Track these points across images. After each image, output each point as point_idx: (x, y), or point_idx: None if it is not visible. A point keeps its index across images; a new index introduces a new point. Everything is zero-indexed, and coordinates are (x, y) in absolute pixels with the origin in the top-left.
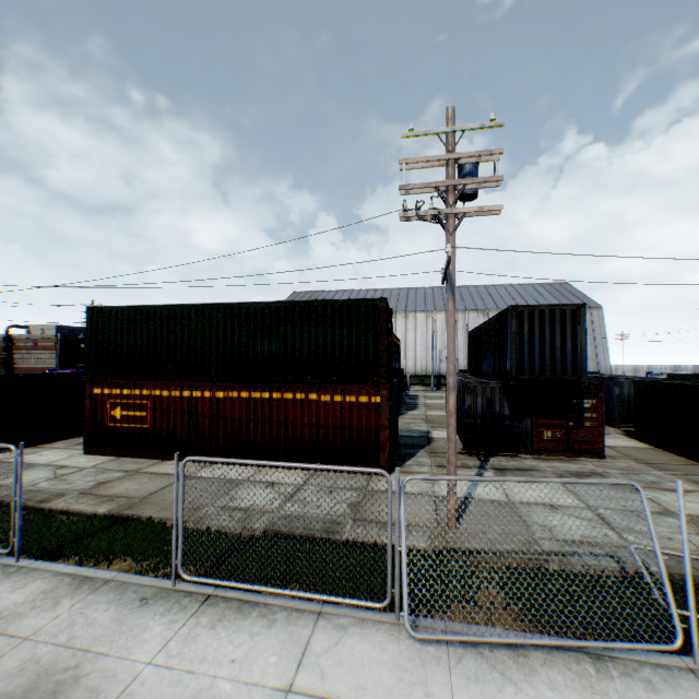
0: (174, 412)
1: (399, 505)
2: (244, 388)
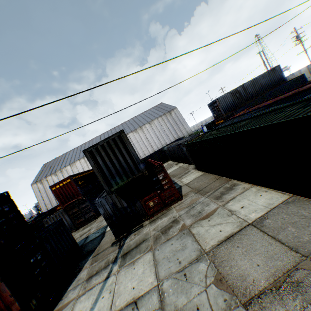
0: None
1: None
2: None
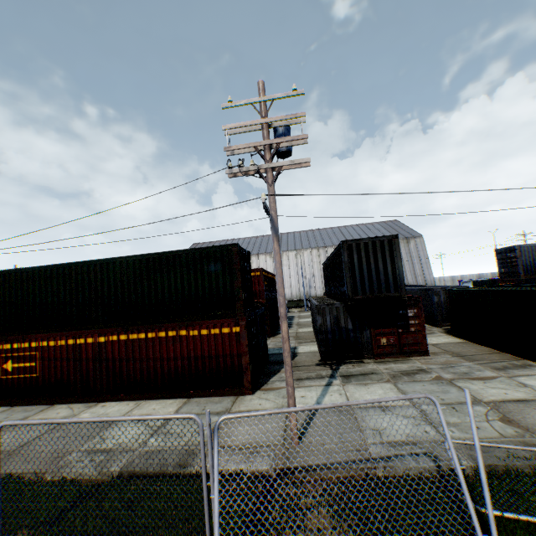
0: (61, 359)
1: (211, 448)
2: (122, 331)
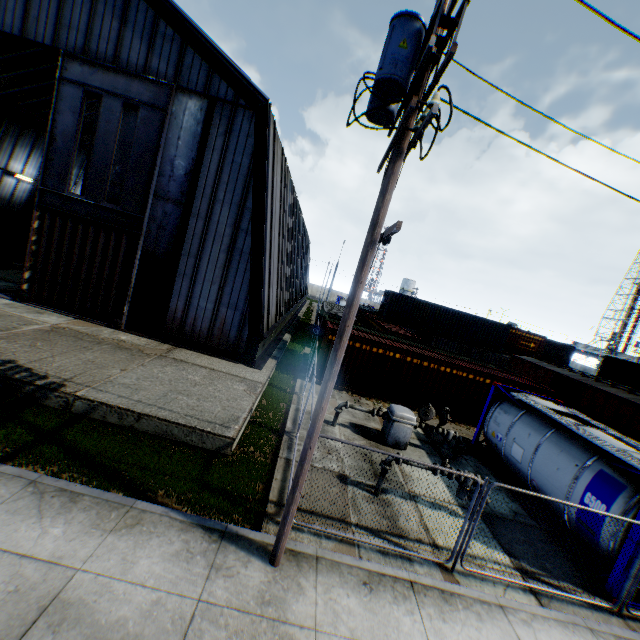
0: None
1: None
2: None
